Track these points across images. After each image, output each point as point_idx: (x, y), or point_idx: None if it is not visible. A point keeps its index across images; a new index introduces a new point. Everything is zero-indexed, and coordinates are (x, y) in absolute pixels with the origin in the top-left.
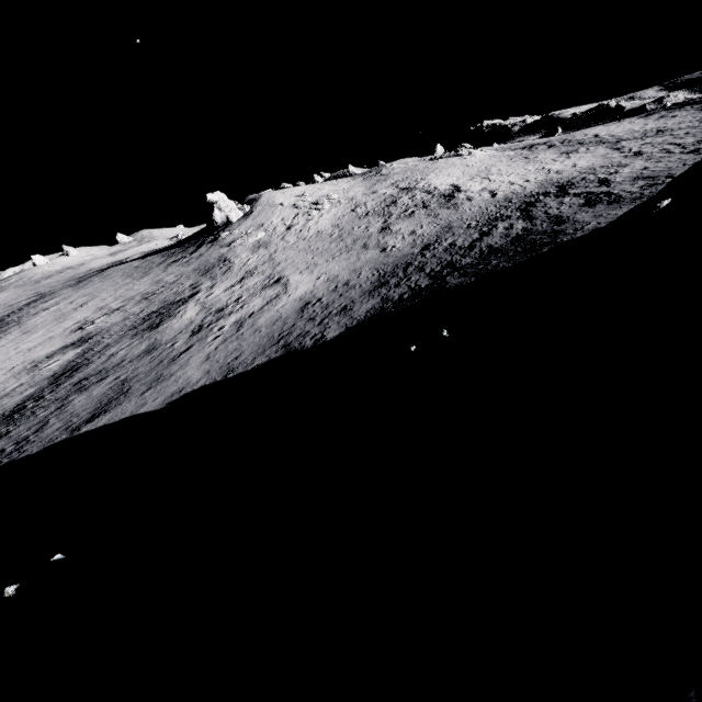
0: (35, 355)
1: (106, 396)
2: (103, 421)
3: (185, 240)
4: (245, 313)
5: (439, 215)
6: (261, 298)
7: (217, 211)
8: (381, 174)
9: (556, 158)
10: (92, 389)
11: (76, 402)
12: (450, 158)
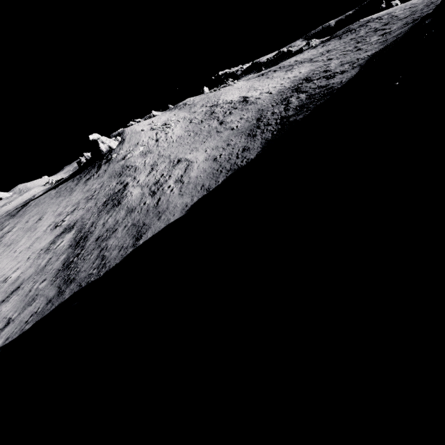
0: (39, 247)
1: (131, 232)
2: (150, 235)
3: (81, 169)
4: (176, 177)
5: (248, 108)
6: (178, 169)
7: (101, 144)
8: (189, 104)
9: (286, 73)
10: (114, 236)
11: (110, 243)
12: (225, 87)
